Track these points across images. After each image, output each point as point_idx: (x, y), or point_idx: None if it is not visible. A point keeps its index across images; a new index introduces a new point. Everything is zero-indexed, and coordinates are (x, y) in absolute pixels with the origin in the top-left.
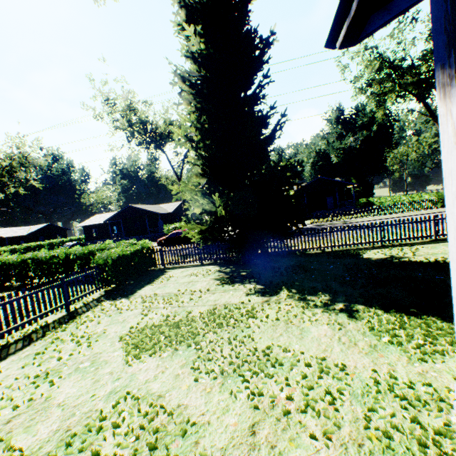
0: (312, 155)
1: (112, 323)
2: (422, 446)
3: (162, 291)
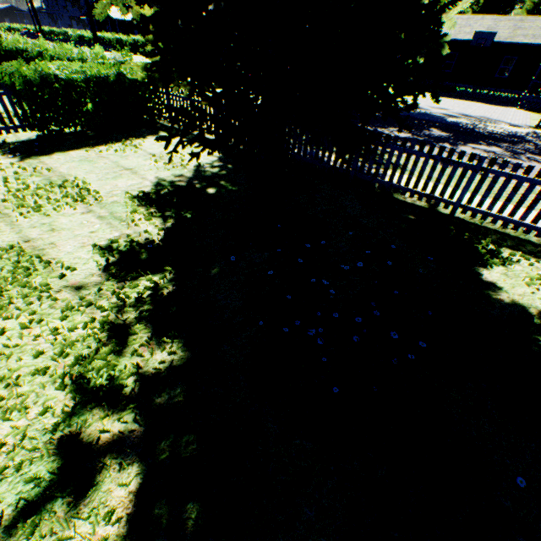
0: None
1: None
2: None
3: (70, 168)
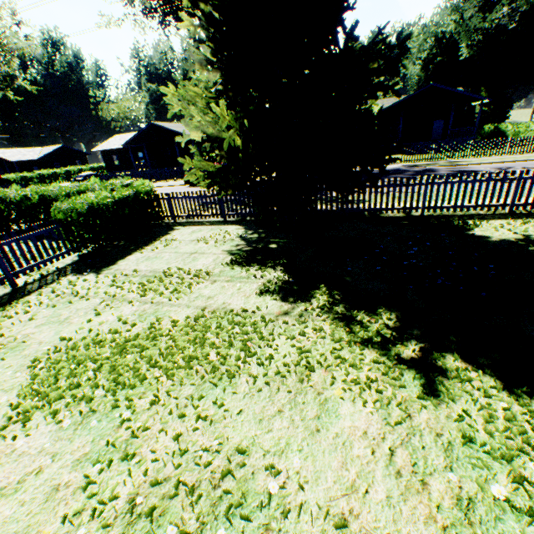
0: (428, 45)
1: (48, 323)
2: None
3: (148, 266)
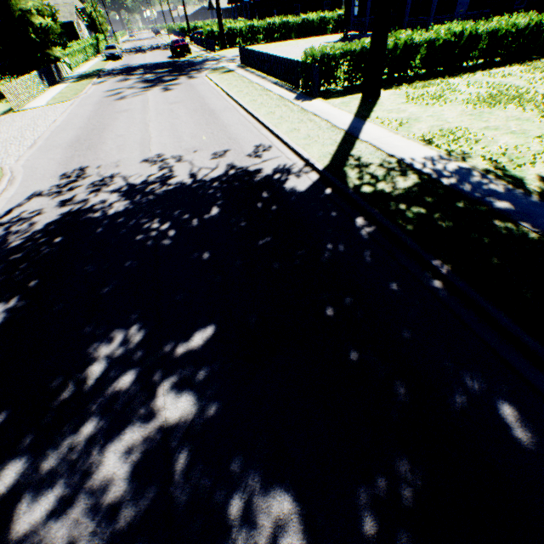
0: None
1: None
2: None
3: None
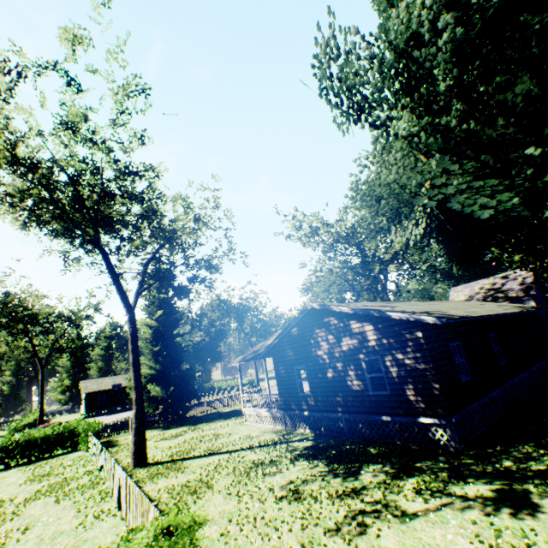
0: None
1: None
2: (240, 423)
3: None
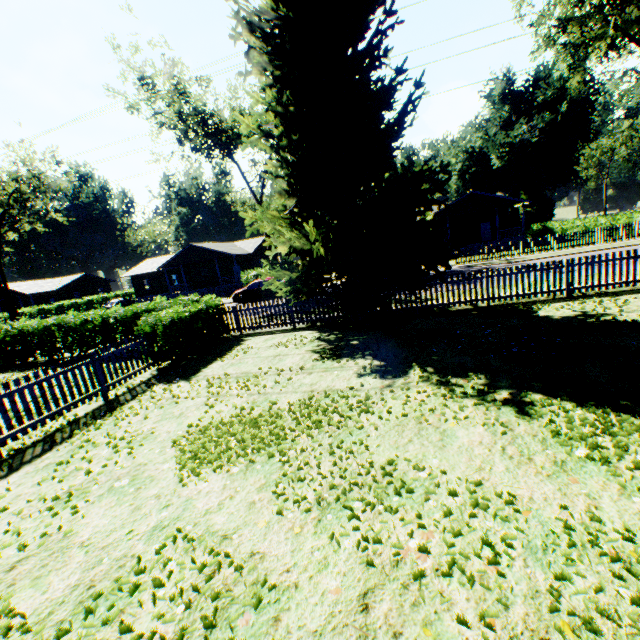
0: (460, 158)
1: (165, 419)
2: None
3: (237, 369)
